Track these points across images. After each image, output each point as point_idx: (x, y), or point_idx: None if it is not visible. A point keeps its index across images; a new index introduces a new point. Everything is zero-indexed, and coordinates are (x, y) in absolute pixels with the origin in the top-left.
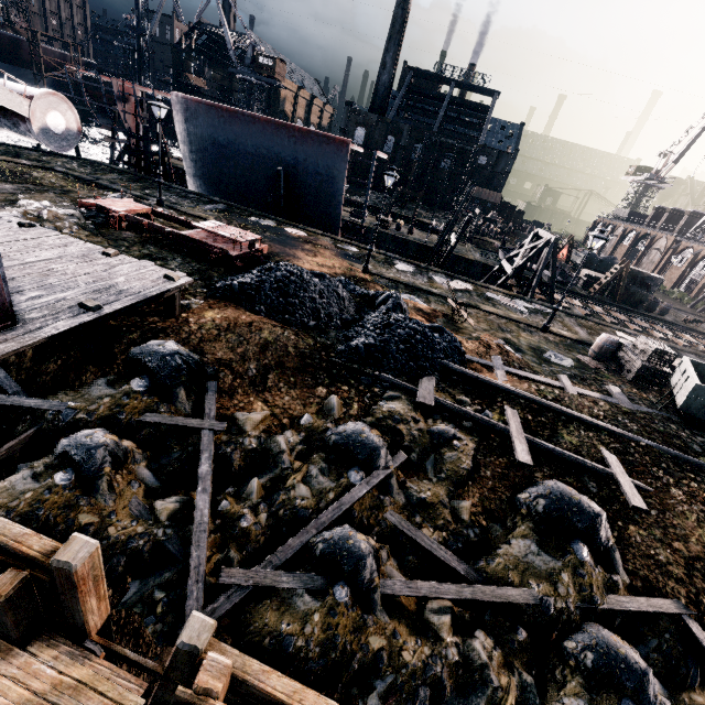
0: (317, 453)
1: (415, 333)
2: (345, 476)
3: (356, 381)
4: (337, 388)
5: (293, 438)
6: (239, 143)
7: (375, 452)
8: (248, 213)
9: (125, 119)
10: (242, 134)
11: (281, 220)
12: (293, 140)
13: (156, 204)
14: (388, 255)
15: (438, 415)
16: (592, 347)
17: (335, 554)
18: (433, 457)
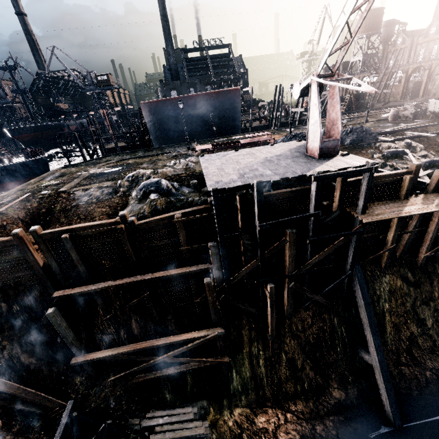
0: (388, 160)
1: (362, 128)
2: (404, 158)
3: (365, 147)
4: (365, 150)
5: (379, 160)
6: (183, 112)
7: (404, 150)
8: (206, 141)
9: (109, 129)
10: (185, 107)
11: (222, 137)
12: (212, 99)
13: (188, 149)
14: (276, 129)
15: (396, 142)
16: (389, 117)
17: (432, 162)
18: (411, 148)
